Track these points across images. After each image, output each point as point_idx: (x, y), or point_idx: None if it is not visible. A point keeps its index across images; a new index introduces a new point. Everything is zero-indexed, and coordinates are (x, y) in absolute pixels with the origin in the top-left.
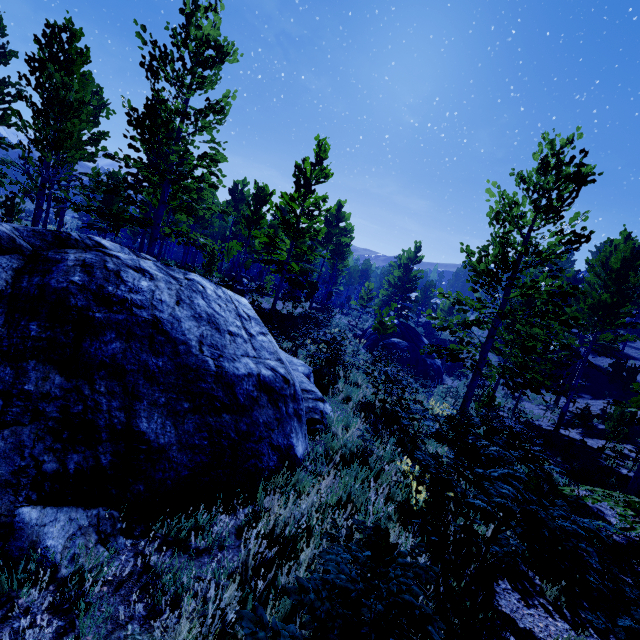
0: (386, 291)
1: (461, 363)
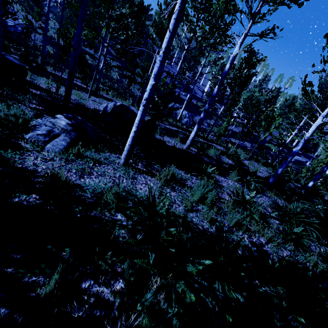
0: None
1: None
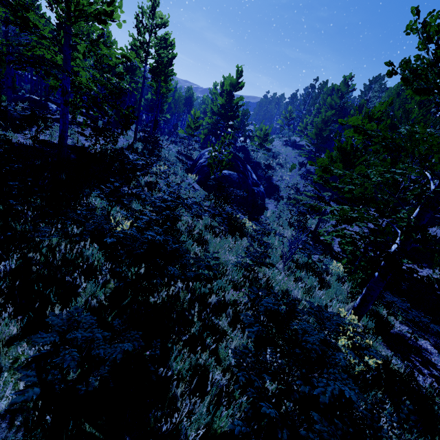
0: (211, 119)
1: (274, 184)
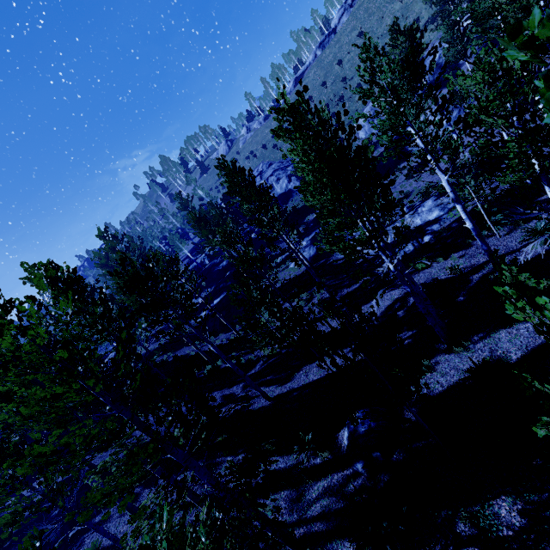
0: None
1: None
